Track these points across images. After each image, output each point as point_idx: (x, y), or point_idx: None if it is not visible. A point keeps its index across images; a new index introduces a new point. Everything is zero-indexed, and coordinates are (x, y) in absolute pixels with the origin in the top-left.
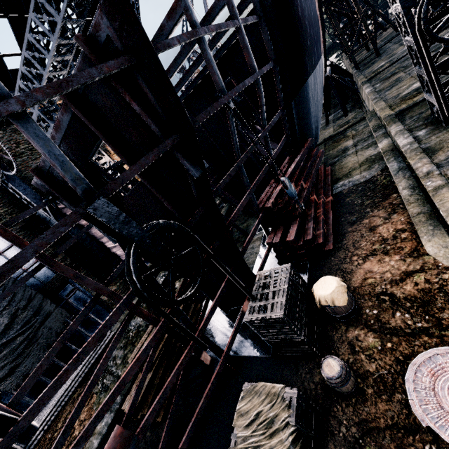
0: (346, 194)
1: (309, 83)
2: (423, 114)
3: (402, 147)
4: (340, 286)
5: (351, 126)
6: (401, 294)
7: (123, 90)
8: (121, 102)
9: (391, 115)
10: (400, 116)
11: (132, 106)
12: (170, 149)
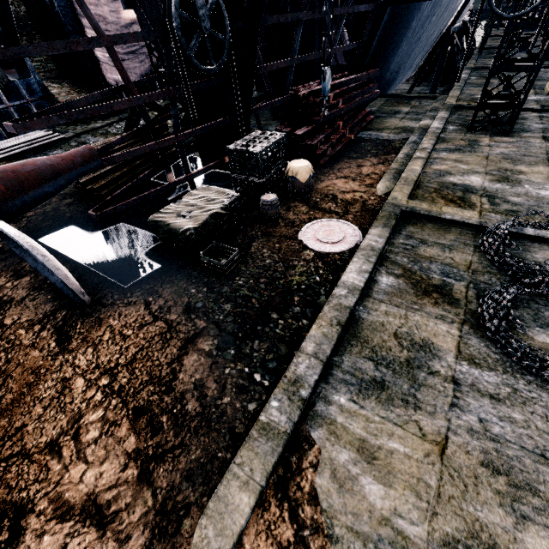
0: (365, 140)
1: (422, 9)
2: (468, 117)
3: (430, 128)
4: (309, 167)
5: (421, 98)
6: (341, 197)
7: None
8: None
9: (451, 104)
10: (455, 110)
11: None
12: None
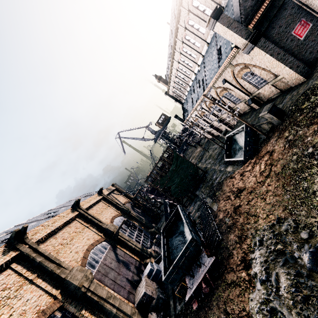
0: None
1: None
2: None
3: None
4: None
5: None
6: None
7: None
8: None
9: None
10: None
11: None
12: None
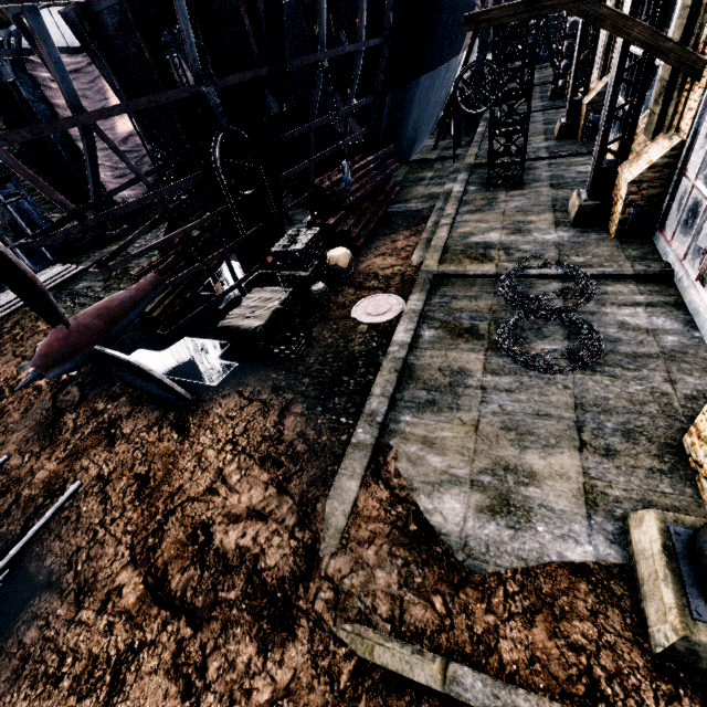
0: (395, 214)
1: (421, 83)
2: (486, 175)
3: (453, 193)
4: (347, 253)
5: (443, 160)
6: (382, 274)
7: (243, 1)
8: (233, 5)
9: (470, 164)
10: (475, 169)
11: (244, 18)
12: (262, 76)
